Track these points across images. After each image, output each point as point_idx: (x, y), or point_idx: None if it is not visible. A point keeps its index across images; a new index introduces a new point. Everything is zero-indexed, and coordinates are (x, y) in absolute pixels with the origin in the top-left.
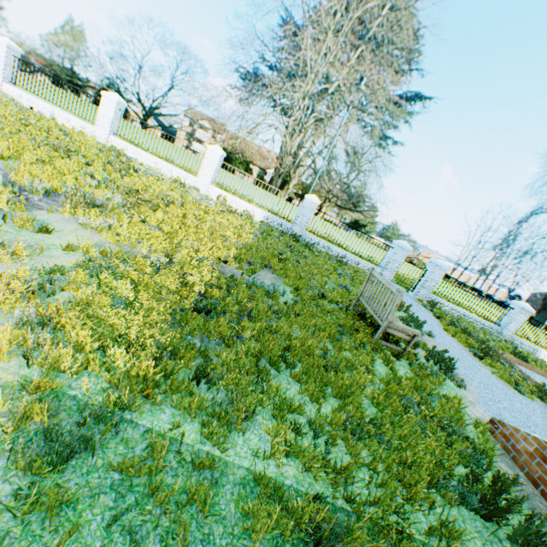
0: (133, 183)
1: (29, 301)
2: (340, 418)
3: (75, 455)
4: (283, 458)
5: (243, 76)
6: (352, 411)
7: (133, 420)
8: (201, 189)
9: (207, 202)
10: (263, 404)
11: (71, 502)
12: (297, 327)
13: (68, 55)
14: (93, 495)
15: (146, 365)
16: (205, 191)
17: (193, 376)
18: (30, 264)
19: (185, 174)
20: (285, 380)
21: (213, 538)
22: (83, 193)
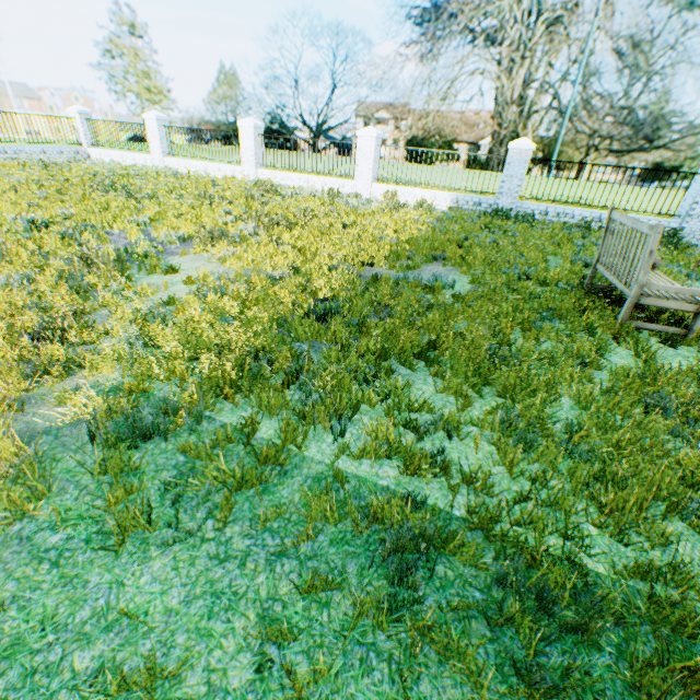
0: (274, 209)
1: (141, 327)
2: (493, 418)
3: (151, 441)
4: (373, 455)
5: (408, 18)
6: (517, 409)
7: (211, 417)
8: (362, 193)
9: (369, 207)
10: (372, 404)
11: (138, 473)
12: (466, 322)
13: (220, 105)
14: (157, 470)
15: (228, 367)
16: (368, 194)
17: (284, 377)
18: (154, 300)
19: (341, 182)
20: (421, 381)
21: (264, 519)
22: (213, 231)
